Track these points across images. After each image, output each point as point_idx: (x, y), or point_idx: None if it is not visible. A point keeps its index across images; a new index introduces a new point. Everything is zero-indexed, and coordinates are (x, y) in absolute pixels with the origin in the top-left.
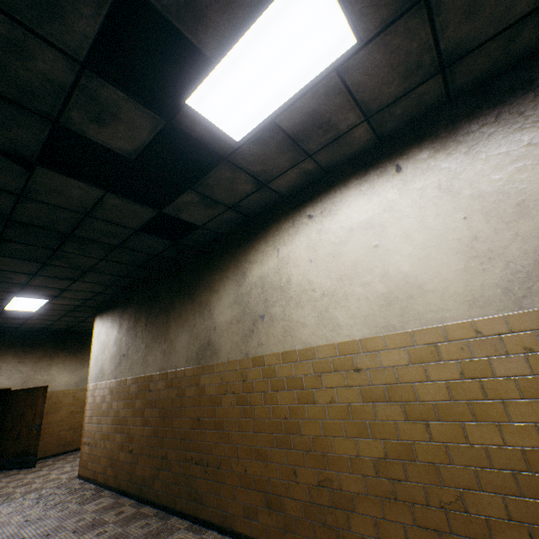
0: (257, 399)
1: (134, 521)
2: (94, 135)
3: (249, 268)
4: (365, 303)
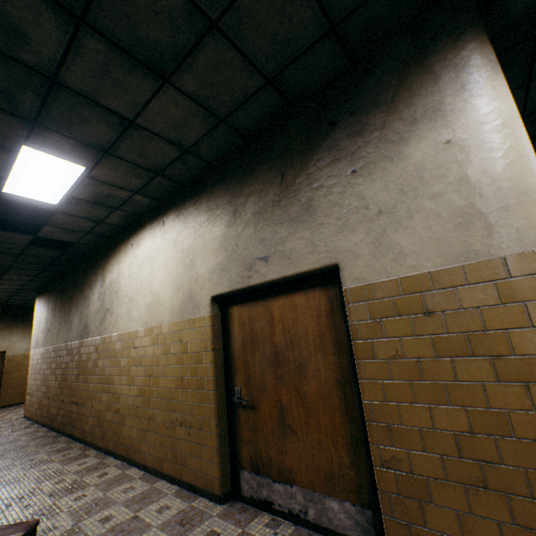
0: (101, 363)
1: (38, 439)
2: None
3: (107, 275)
4: (143, 308)
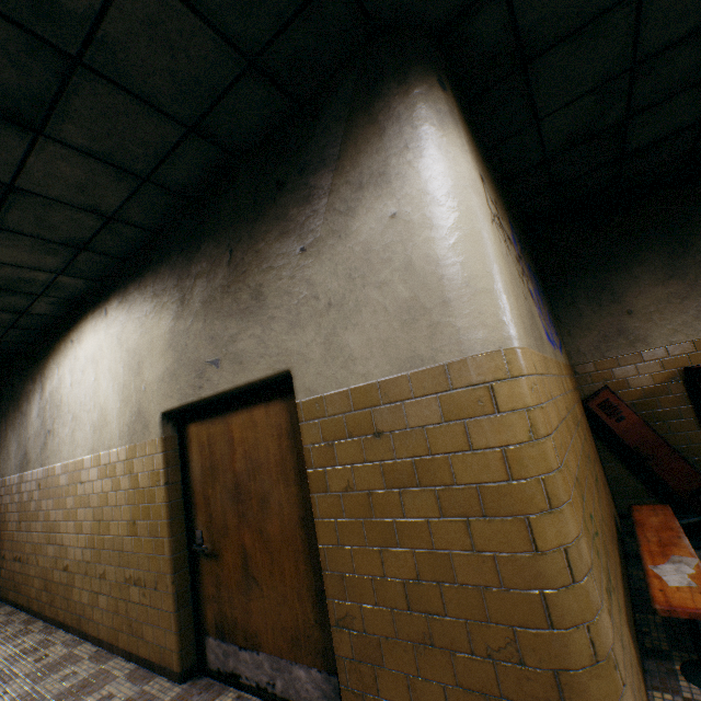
0: (45, 505)
1: None
2: None
3: (46, 383)
4: (88, 428)
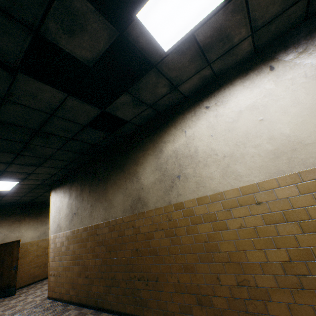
0: (181, 231)
1: None
2: (65, 44)
3: (164, 146)
4: (258, 158)
